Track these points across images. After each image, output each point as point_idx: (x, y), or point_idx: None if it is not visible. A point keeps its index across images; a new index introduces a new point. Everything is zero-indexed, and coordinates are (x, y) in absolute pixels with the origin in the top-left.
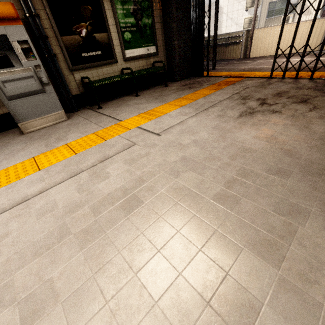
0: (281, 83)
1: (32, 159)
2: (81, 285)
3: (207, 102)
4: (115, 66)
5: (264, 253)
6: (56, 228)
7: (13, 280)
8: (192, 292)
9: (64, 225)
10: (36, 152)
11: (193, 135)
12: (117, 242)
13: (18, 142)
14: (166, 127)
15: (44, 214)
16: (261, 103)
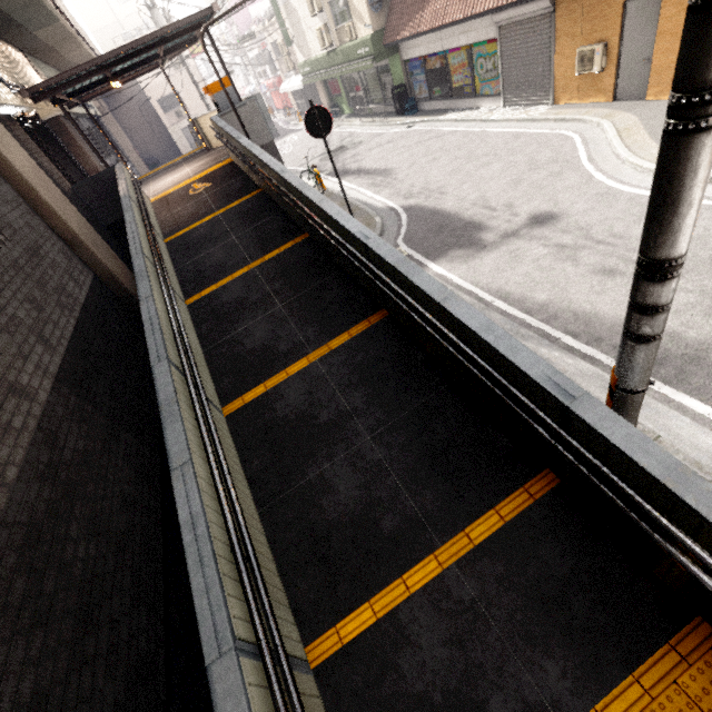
0: None
1: None
2: None
3: None
4: None
5: None
6: None
7: None
8: None
9: None
10: None
11: None
12: None
13: None
14: None
15: None
16: None
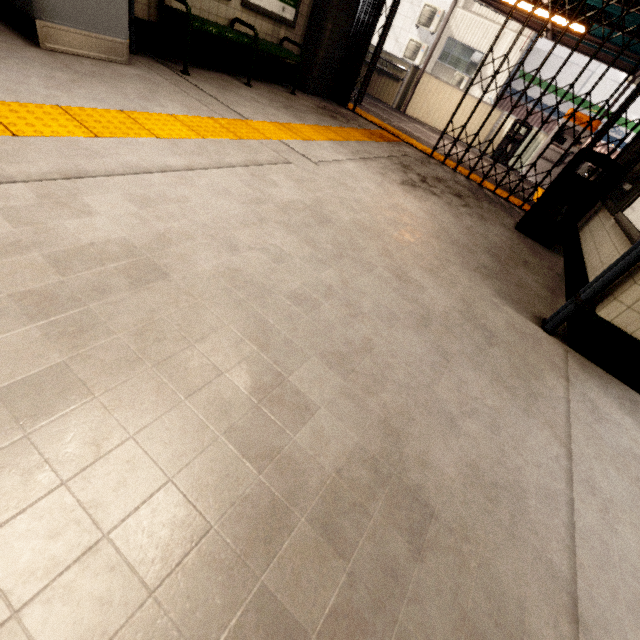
0: (440, 168)
1: (123, 113)
2: (306, 254)
3: (364, 151)
4: (225, 5)
5: (428, 272)
6: (248, 212)
7: (235, 235)
8: (389, 276)
9: (256, 212)
10: (118, 104)
11: (358, 182)
12: (321, 239)
13: (44, 63)
14: (322, 159)
15: (220, 194)
16: (422, 181)
